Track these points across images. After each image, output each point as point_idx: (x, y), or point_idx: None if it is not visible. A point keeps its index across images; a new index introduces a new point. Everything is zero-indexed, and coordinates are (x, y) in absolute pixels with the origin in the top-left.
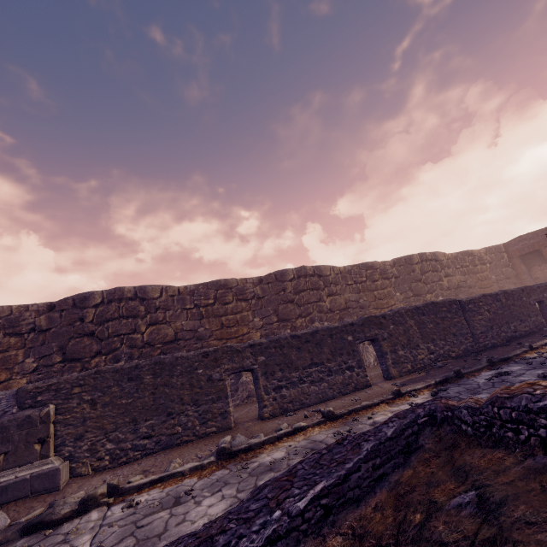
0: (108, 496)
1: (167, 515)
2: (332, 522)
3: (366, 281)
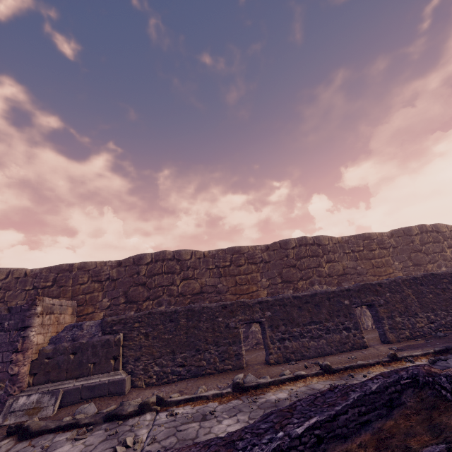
0: (157, 404)
1: (197, 426)
2: (324, 449)
3: (363, 250)
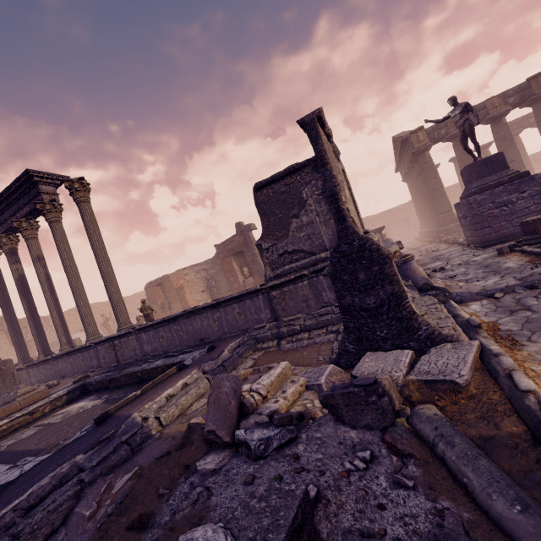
0: None
1: None
2: None
3: None
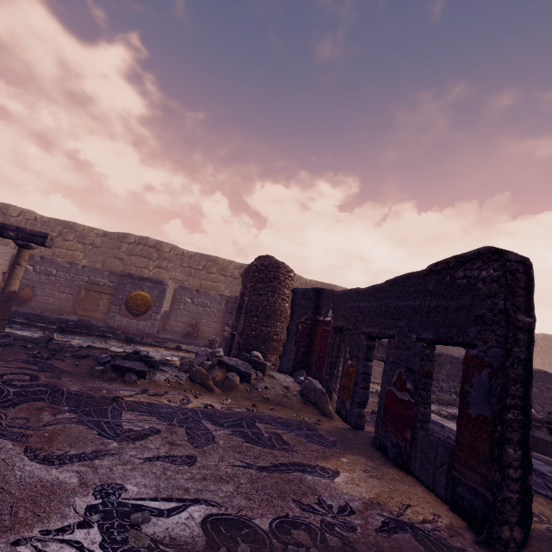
0: None
1: None
2: None
3: None
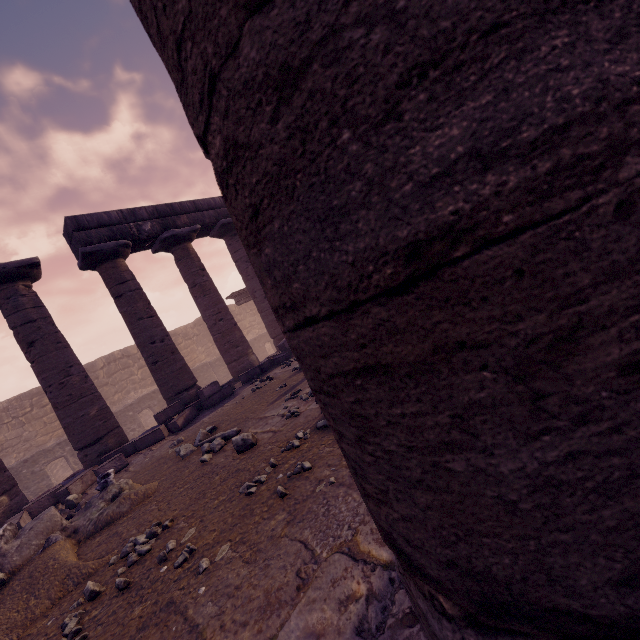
0: None
1: None
2: None
3: None
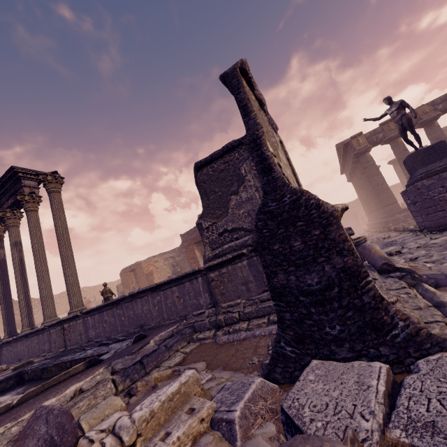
0: None
1: None
2: None
3: None
